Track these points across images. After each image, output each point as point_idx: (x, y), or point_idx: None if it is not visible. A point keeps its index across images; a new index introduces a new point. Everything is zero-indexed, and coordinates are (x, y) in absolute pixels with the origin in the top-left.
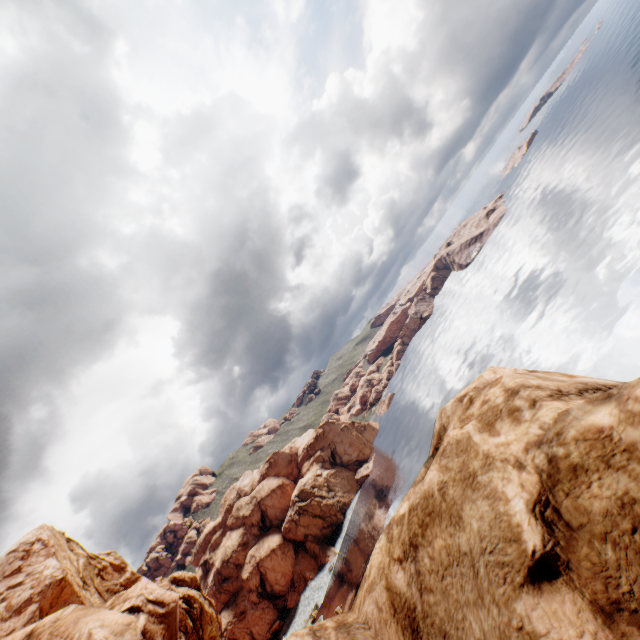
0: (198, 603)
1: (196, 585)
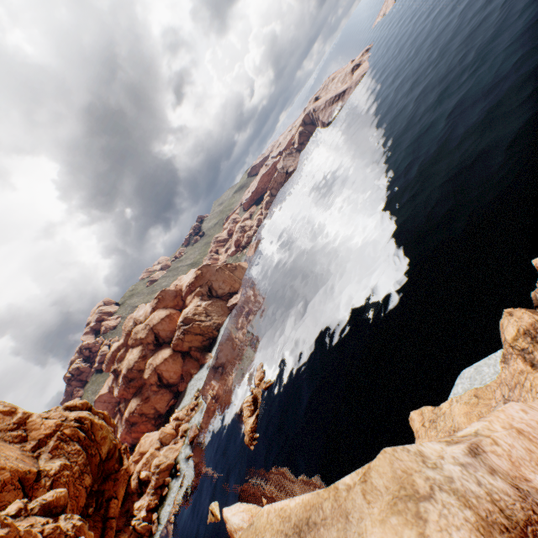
0: (89, 420)
1: (88, 407)
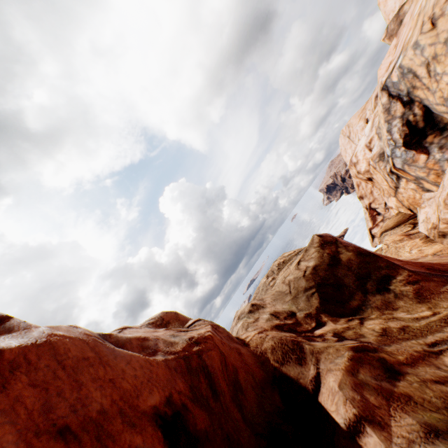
0: None
1: None
